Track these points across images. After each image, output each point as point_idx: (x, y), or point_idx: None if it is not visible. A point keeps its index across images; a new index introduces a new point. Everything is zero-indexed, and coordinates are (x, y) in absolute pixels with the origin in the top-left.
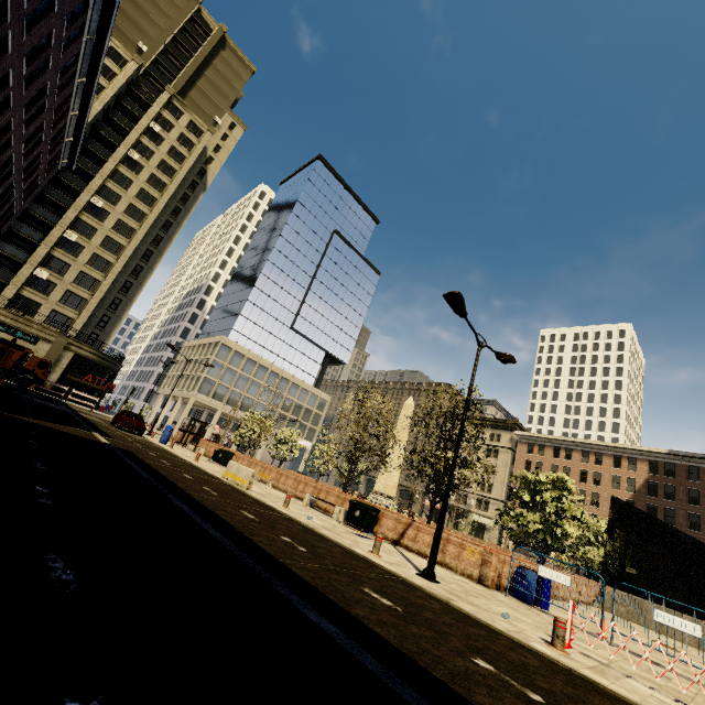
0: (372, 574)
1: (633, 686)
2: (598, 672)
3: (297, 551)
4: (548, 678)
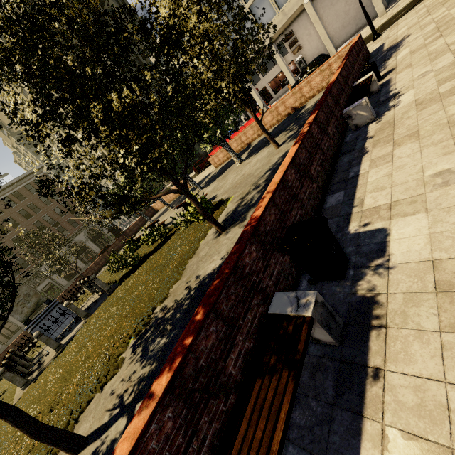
0: None
1: None
2: None
3: None
4: None
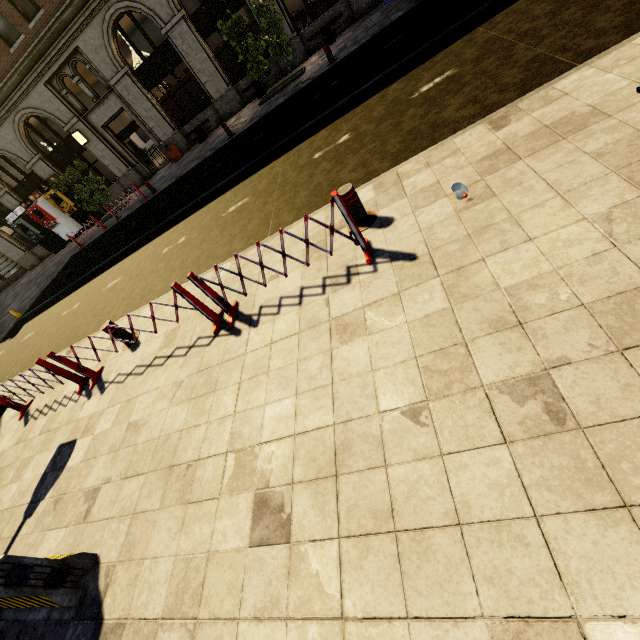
0: (540, 51)
1: (292, 265)
2: (318, 238)
3: (547, 4)
4: (327, 174)
